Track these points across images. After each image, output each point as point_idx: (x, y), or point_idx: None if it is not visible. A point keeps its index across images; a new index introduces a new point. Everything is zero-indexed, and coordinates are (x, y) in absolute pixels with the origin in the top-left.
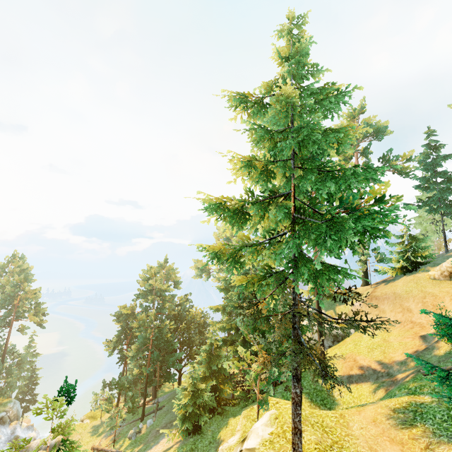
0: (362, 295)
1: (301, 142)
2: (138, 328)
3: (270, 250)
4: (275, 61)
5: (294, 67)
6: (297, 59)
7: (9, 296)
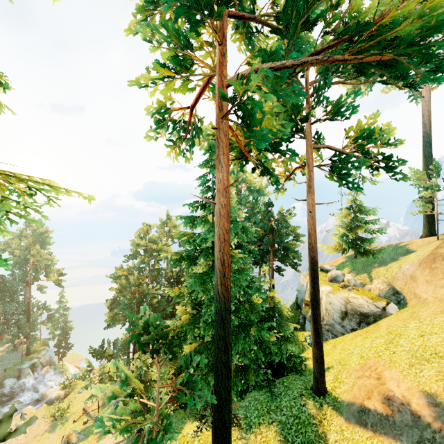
0: (419, 252)
1: None
2: (119, 292)
3: None
4: None
5: None
6: None
7: (24, 258)
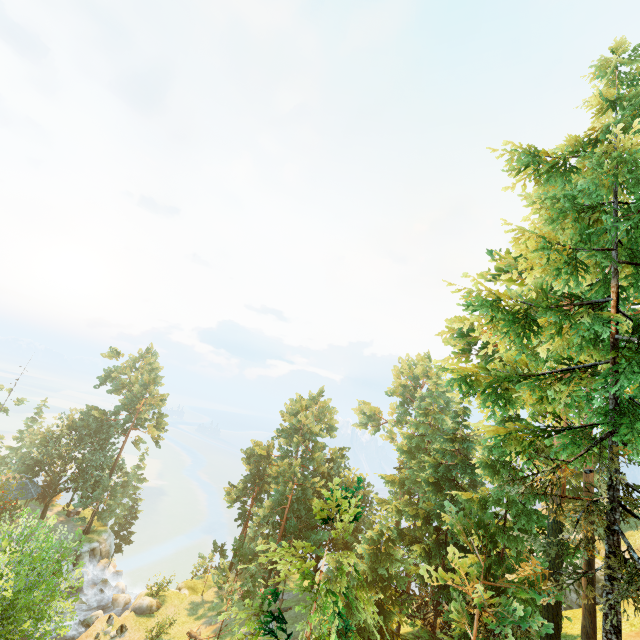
0: None
1: (638, 223)
2: (275, 477)
3: (571, 386)
4: (591, 108)
5: (628, 114)
6: (639, 102)
7: (134, 397)
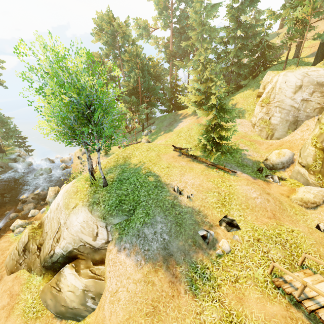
0: None
1: None
2: (127, 61)
3: None
4: None
5: None
6: None
7: None
